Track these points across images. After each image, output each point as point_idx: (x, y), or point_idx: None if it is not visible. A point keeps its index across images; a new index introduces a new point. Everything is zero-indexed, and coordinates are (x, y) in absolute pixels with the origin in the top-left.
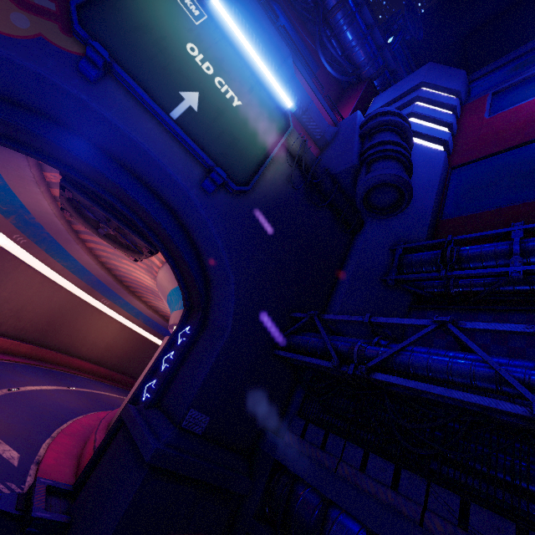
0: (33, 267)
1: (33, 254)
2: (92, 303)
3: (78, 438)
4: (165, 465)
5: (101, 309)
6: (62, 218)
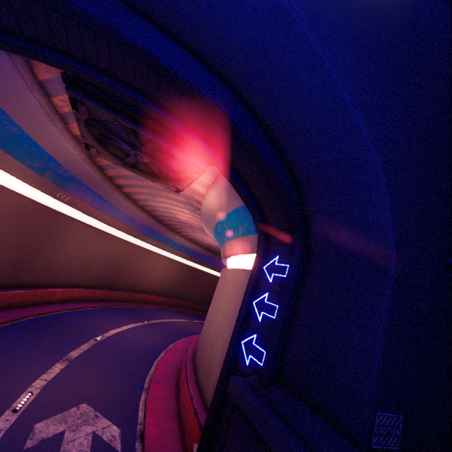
0: (84, 223)
1: (80, 210)
2: (141, 245)
3: (168, 384)
4: None
5: (150, 249)
6: (92, 164)
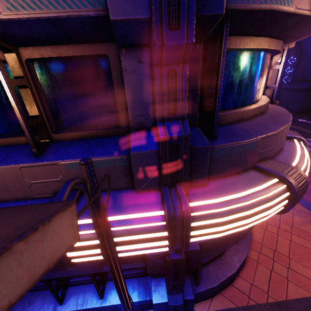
0: None
1: None
2: None
3: None
4: (309, 88)
5: None
6: None
